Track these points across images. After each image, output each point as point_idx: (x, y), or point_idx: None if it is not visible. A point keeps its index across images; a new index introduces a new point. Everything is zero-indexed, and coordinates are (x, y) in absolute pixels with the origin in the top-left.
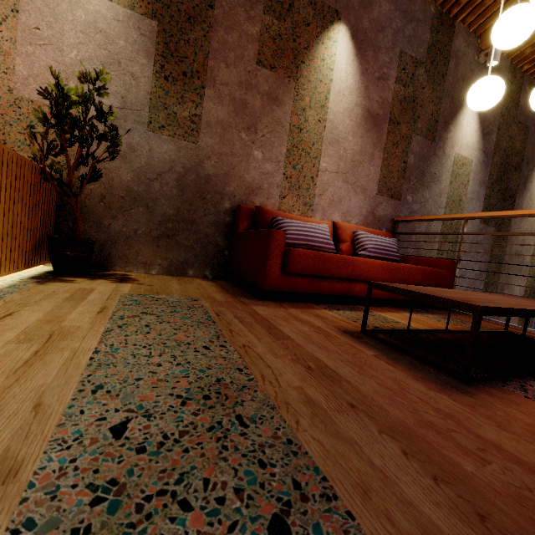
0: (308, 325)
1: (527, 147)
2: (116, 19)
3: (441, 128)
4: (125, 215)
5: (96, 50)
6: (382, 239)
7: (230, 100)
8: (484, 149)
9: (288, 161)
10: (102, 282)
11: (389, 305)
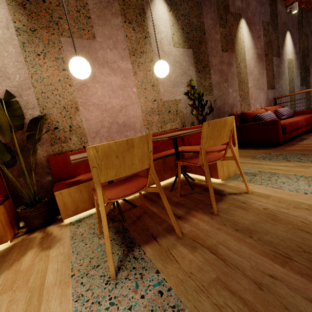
0: None
1: (309, 44)
2: (180, 54)
3: (281, 49)
4: None
5: (178, 71)
6: (286, 109)
7: (218, 71)
8: (295, 52)
9: (239, 89)
10: None
11: (303, 134)
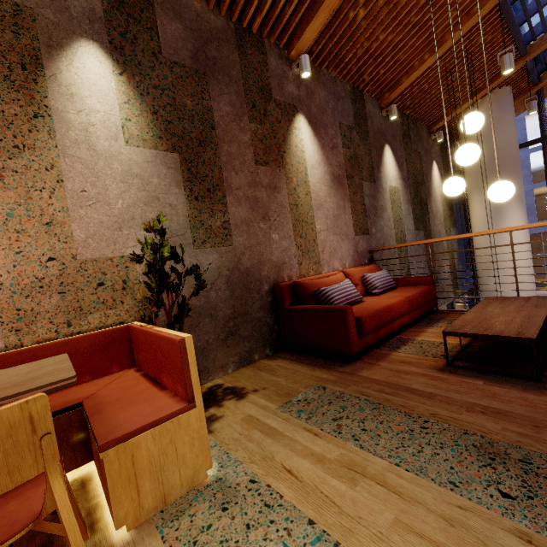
0: (417, 375)
1: (423, 166)
2: (146, 161)
3: (376, 171)
4: (196, 331)
5: (137, 194)
6: (382, 275)
7: (245, 200)
8: (402, 177)
9: (296, 234)
10: (235, 405)
11: (410, 325)
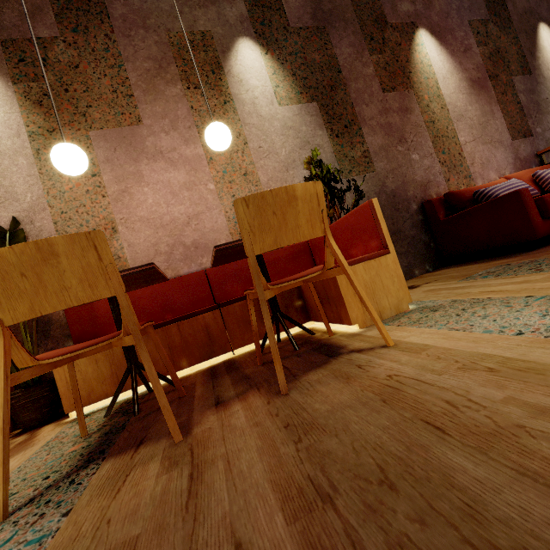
0: None
1: None
2: (294, 115)
3: (530, 59)
4: None
5: (293, 142)
6: None
7: (379, 128)
8: None
9: (437, 150)
10: (410, 291)
11: None
